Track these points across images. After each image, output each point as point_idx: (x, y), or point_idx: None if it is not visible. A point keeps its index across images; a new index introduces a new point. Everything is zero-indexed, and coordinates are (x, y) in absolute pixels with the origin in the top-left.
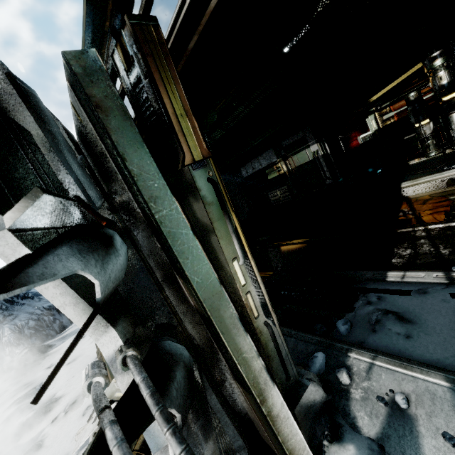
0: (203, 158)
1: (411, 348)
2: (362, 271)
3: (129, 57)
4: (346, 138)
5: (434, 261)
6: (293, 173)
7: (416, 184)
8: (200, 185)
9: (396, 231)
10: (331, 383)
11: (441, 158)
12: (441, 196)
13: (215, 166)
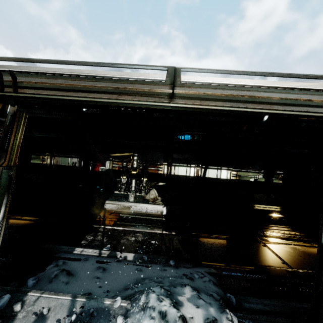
0: (13, 165)
1: (65, 289)
2: (63, 246)
3: (4, 112)
4: (94, 164)
5: (99, 244)
6: (53, 167)
7: (111, 203)
8: (3, 176)
9: (92, 225)
10: (6, 313)
11: (126, 195)
12: (117, 213)
13: (16, 170)
